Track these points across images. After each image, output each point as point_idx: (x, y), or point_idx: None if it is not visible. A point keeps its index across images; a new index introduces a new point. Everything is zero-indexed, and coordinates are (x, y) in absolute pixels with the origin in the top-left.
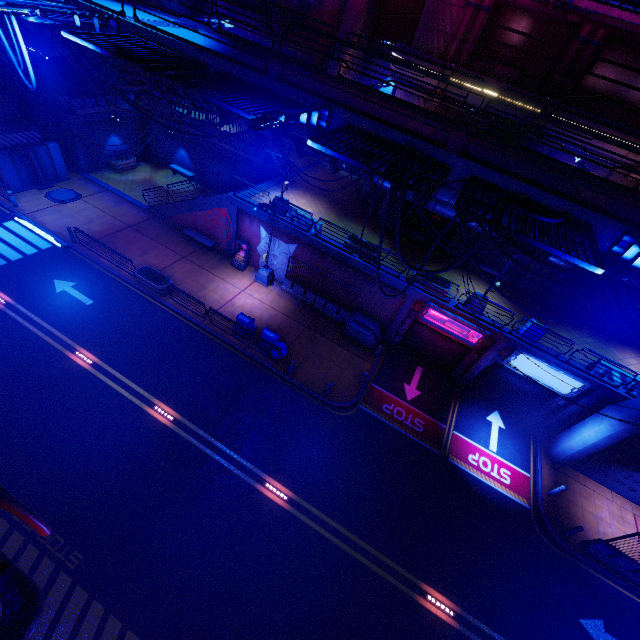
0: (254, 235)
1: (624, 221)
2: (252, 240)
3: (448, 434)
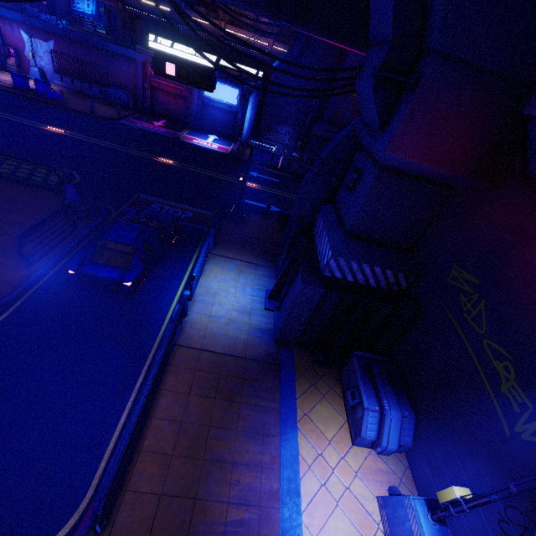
0: (18, 41)
1: None
2: (18, 47)
3: (181, 135)
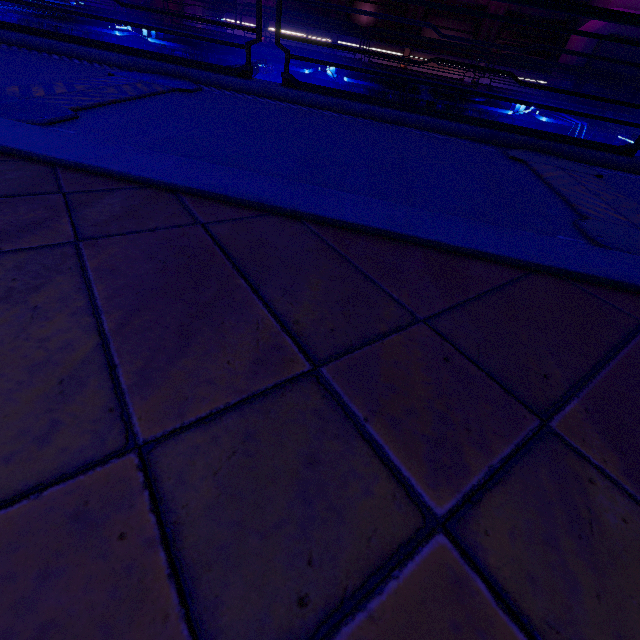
0: None
1: (331, 60)
2: None
3: None
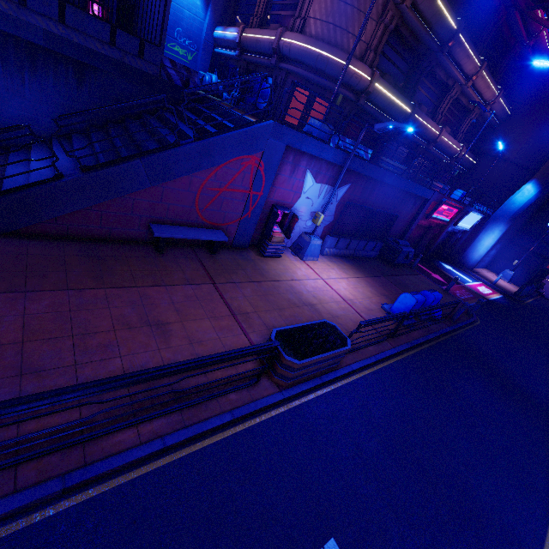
0: (291, 191)
1: None
2: (285, 201)
3: (468, 287)
